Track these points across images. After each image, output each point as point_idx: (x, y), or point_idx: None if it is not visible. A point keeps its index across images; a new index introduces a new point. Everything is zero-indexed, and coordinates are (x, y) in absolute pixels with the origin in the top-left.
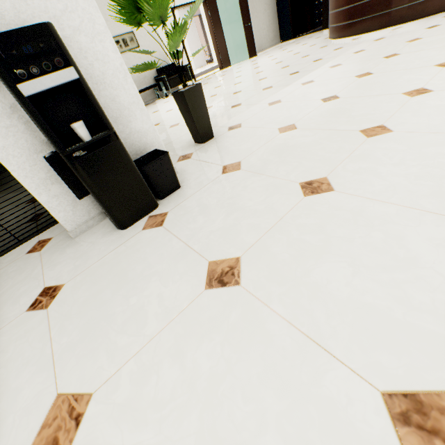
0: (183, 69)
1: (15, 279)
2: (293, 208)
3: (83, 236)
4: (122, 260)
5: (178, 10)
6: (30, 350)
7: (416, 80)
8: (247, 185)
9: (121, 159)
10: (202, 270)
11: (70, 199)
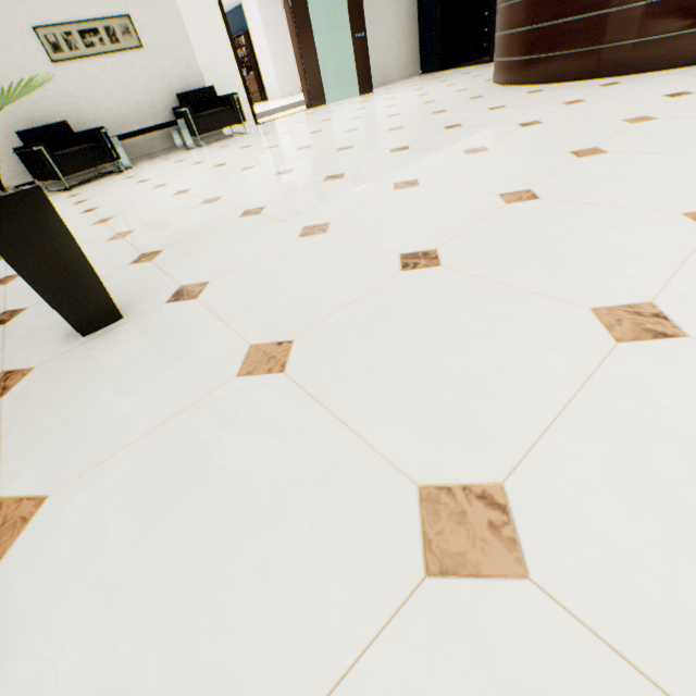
0: (227, 100)
1: None
2: None
3: None
4: None
5: None
6: None
7: (637, 259)
8: None
9: None
10: None
11: None
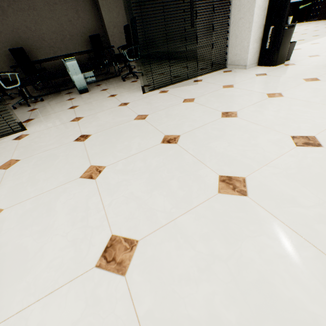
0: None
1: (233, 75)
2: None
3: (251, 69)
4: (287, 69)
5: None
6: (275, 78)
7: None
8: None
9: (290, 36)
10: None
11: (254, 52)
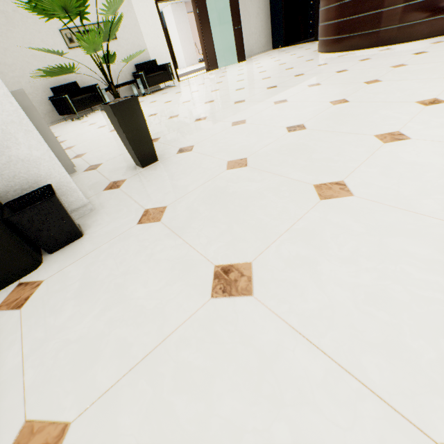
0: (164, 67)
1: None
2: (187, 321)
3: None
4: None
5: (171, 4)
6: None
7: (394, 119)
8: (155, 252)
9: None
10: (4, 443)
11: None
